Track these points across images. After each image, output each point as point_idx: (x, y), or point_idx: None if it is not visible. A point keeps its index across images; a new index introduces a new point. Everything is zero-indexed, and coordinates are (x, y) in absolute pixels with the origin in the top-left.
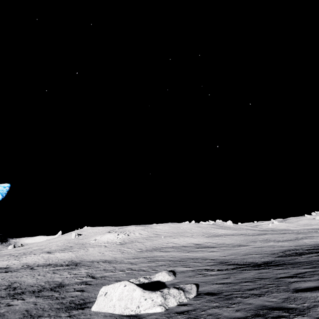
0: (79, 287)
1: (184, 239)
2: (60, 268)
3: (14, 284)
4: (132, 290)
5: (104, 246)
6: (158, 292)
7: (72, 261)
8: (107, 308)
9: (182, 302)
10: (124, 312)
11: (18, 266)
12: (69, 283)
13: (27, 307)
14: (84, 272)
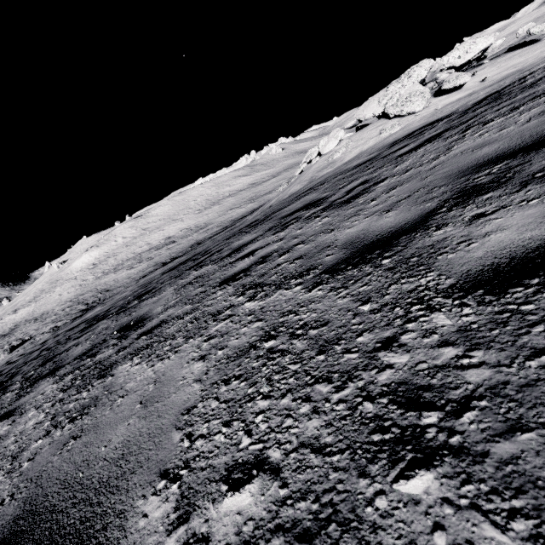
0: None
1: (167, 231)
2: None
3: None
4: None
5: (74, 278)
6: None
7: (16, 326)
8: None
9: None
10: None
11: None
12: None
13: None
14: None
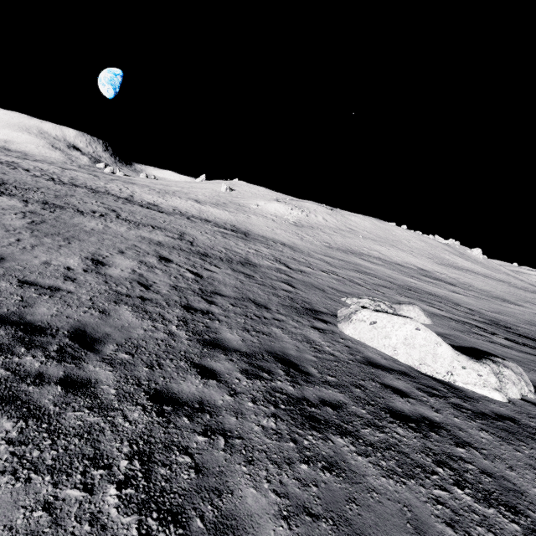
0: (281, 277)
1: (398, 254)
2: (226, 232)
3: (185, 236)
4: (434, 343)
5: (271, 219)
6: (487, 367)
7: (235, 227)
8: (378, 344)
9: (525, 396)
10: (419, 367)
11: (168, 208)
12: (259, 263)
13: (233, 282)
14: (268, 253)
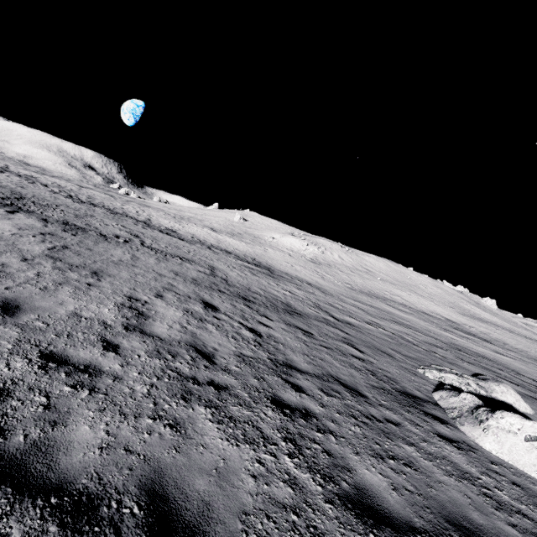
0: (338, 334)
1: (420, 300)
2: (251, 266)
3: (216, 271)
4: None
5: (288, 254)
6: None
7: (256, 261)
8: None
9: None
10: None
11: (186, 235)
12: (304, 311)
13: (297, 345)
14: (304, 296)
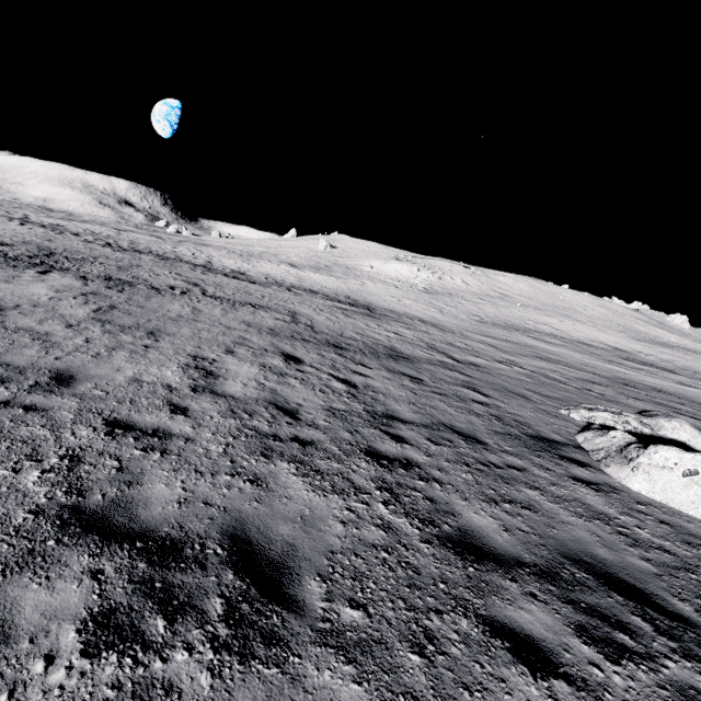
0: (457, 378)
1: (576, 327)
2: (344, 307)
3: (298, 317)
4: None
5: (393, 285)
6: None
7: (351, 299)
8: None
9: None
10: None
11: (258, 276)
12: (413, 355)
13: (402, 393)
14: (414, 337)
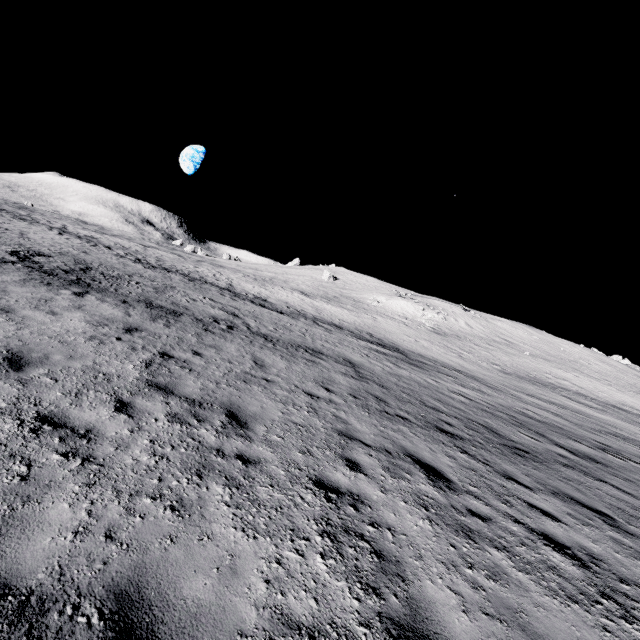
0: (629, 503)
1: (595, 385)
2: (379, 349)
3: (358, 368)
4: None
5: (402, 323)
6: None
7: (375, 337)
8: None
9: None
10: None
11: (280, 304)
12: (524, 442)
13: None
14: (484, 402)
